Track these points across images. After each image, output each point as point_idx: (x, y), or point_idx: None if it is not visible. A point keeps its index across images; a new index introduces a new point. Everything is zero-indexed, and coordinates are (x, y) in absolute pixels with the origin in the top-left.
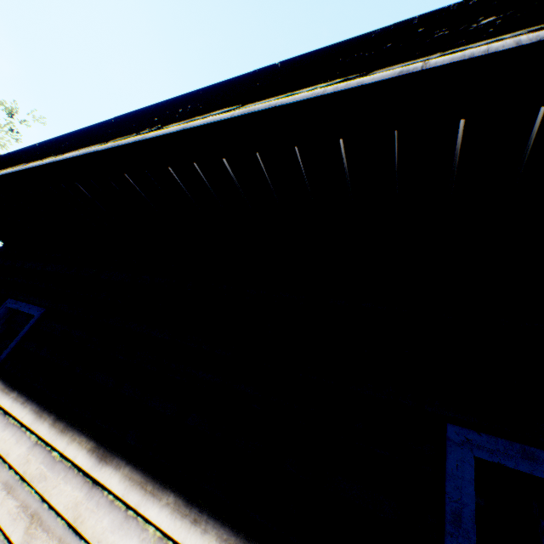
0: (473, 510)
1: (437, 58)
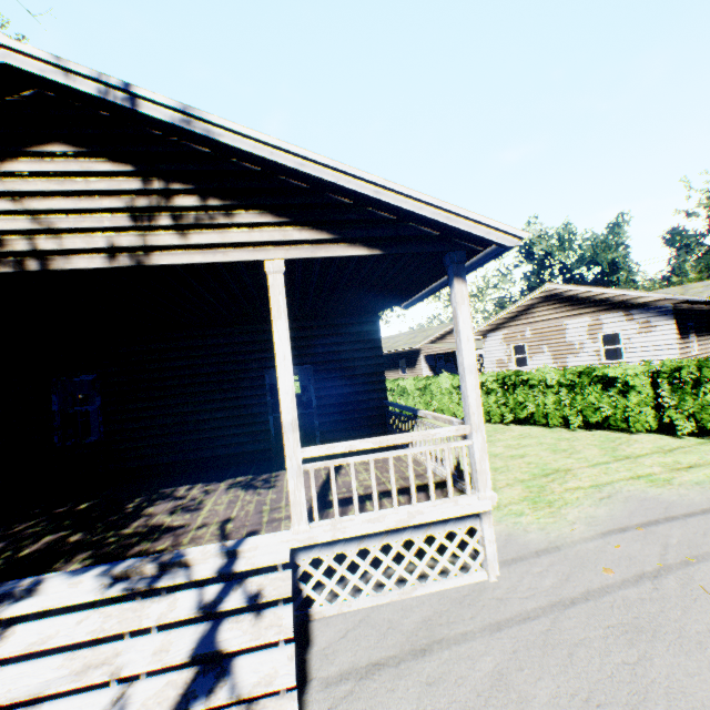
0: None
1: None
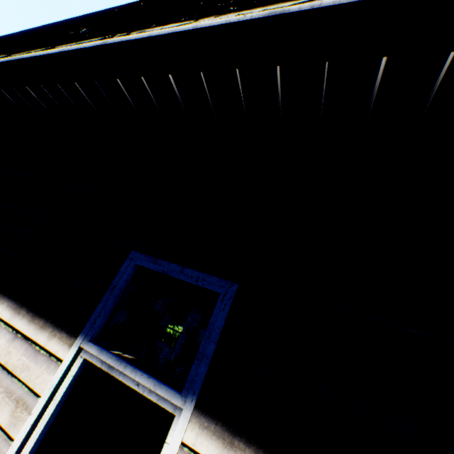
0: (122, 284)
1: (76, 45)
